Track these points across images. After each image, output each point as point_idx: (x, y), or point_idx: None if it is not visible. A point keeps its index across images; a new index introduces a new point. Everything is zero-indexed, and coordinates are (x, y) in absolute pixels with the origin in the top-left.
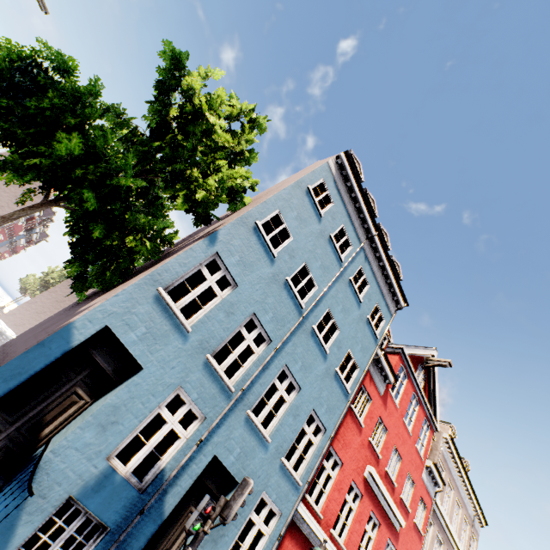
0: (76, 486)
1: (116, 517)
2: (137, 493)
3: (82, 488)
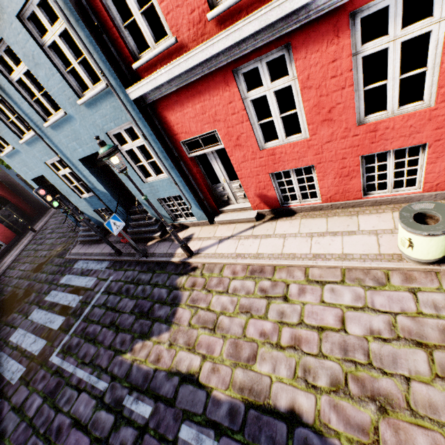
0: (90, 208)
1: (103, 205)
2: (95, 196)
3: (91, 207)
